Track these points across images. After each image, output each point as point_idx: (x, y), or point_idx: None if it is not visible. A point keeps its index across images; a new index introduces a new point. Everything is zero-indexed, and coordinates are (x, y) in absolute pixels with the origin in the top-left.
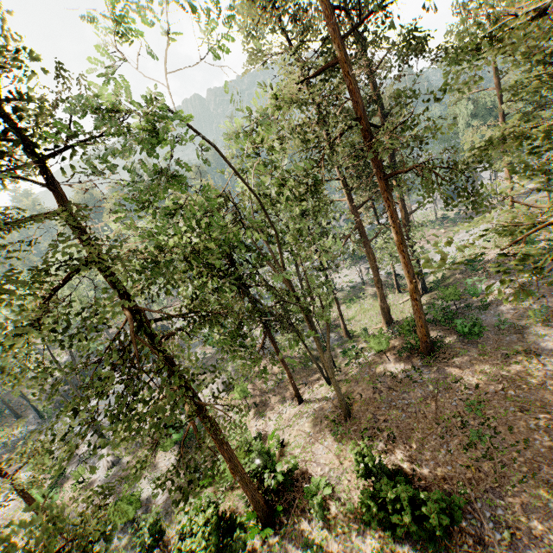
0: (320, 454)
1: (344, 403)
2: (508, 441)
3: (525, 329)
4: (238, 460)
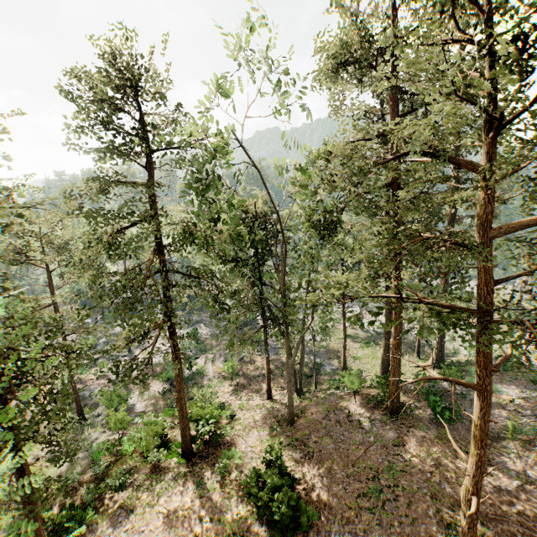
0: (252, 437)
1: (290, 410)
2: (400, 510)
3: (499, 439)
4: (184, 395)
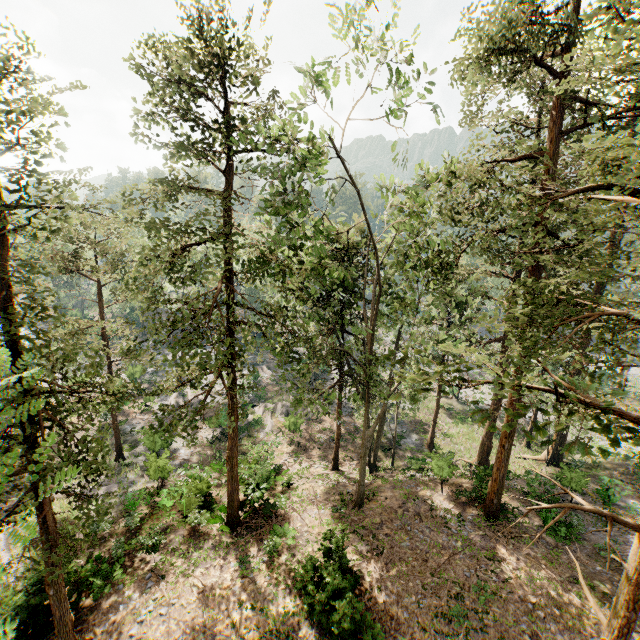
0: (310, 515)
1: (360, 490)
2: None
3: None
4: (236, 454)
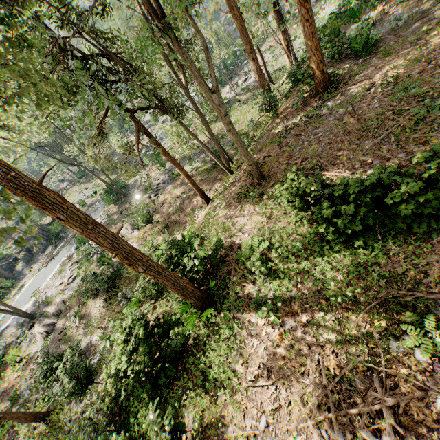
0: (244, 223)
1: (253, 163)
2: None
3: (427, 12)
4: (129, 245)
